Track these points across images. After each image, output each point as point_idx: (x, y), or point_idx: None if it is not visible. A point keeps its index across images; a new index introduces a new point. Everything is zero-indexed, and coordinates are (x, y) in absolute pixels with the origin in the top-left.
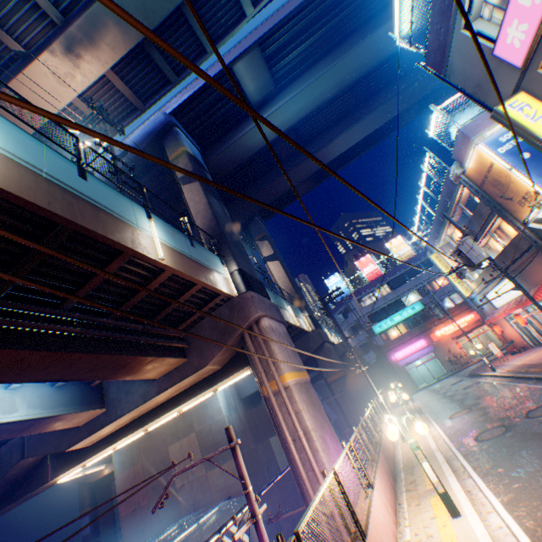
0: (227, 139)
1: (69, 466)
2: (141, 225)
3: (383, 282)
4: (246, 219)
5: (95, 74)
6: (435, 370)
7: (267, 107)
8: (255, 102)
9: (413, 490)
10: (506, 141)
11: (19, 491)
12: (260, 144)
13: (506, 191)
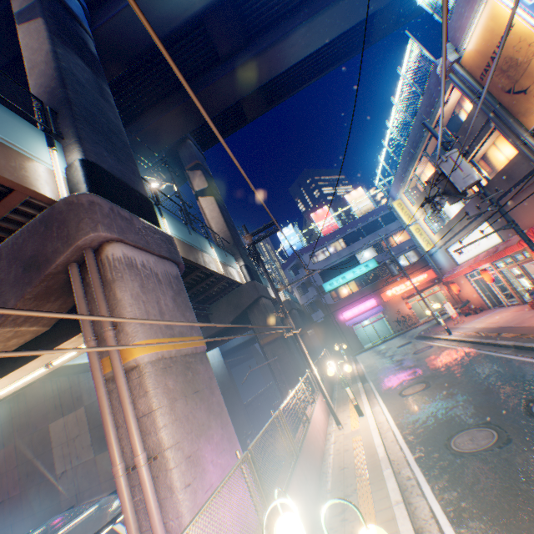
0: None
1: None
2: None
3: (338, 237)
4: (176, 142)
5: None
6: (382, 330)
7: None
8: None
9: None
10: None
11: None
12: (182, 13)
13: (521, 78)
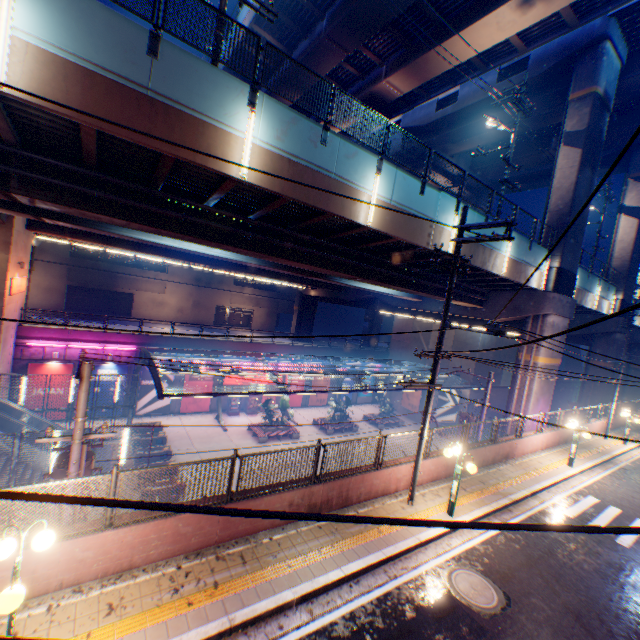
0: None
1: (388, 310)
2: (500, 249)
3: None
4: (637, 141)
5: (537, 18)
6: None
7: None
8: None
9: (566, 451)
10: None
11: (360, 304)
12: None
13: None
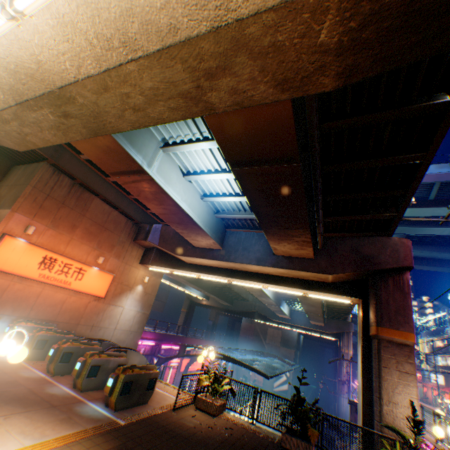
0: None
1: (263, 320)
2: None
3: None
4: None
5: None
6: None
7: None
8: None
9: None
10: None
11: (242, 314)
12: None
13: None
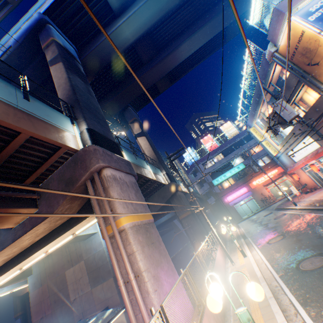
0: (96, 40)
1: None
2: None
3: (218, 152)
4: (122, 109)
5: None
6: (253, 207)
7: (125, 13)
8: (115, 8)
9: None
10: (315, 10)
11: None
12: (123, 45)
13: (314, 57)
